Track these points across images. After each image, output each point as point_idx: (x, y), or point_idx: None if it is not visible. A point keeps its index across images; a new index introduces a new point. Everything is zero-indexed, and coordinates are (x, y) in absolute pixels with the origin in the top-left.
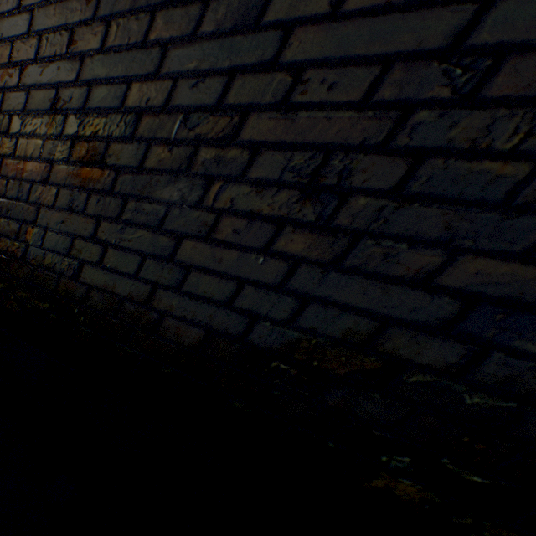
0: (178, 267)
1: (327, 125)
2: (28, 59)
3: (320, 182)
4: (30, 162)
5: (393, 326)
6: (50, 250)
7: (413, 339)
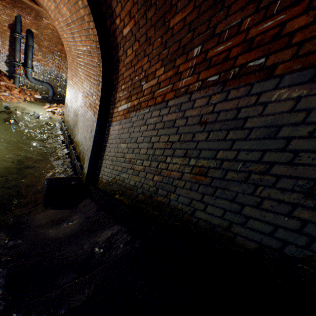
0: (243, 216)
1: (313, 171)
2: (175, 140)
3: (313, 192)
4: (173, 171)
5: None
6: (180, 203)
7: None
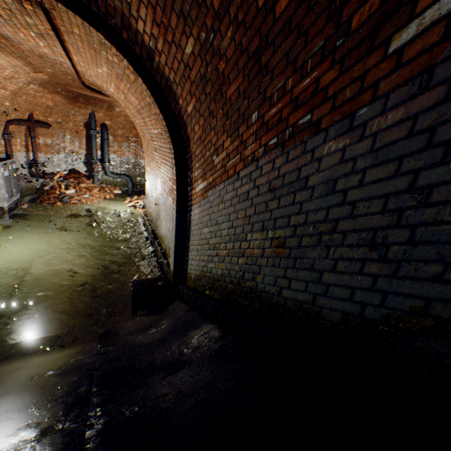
0: (323, 285)
1: (371, 220)
2: (251, 214)
3: (375, 242)
4: (255, 249)
5: (432, 301)
6: (267, 284)
7: (444, 307)
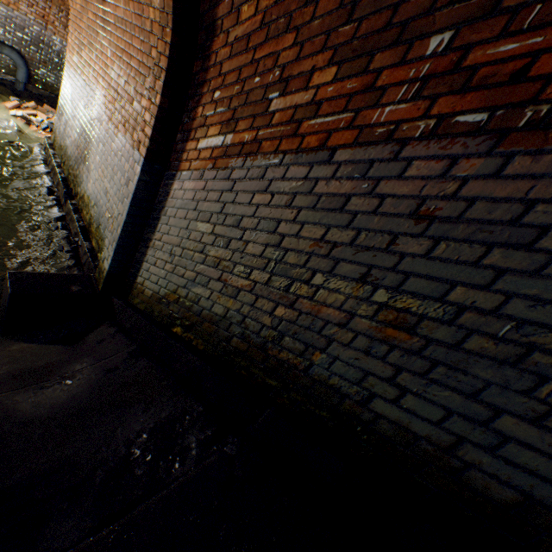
0: (493, 433)
1: None
2: (341, 241)
3: None
4: (328, 307)
5: None
6: (337, 374)
7: None
